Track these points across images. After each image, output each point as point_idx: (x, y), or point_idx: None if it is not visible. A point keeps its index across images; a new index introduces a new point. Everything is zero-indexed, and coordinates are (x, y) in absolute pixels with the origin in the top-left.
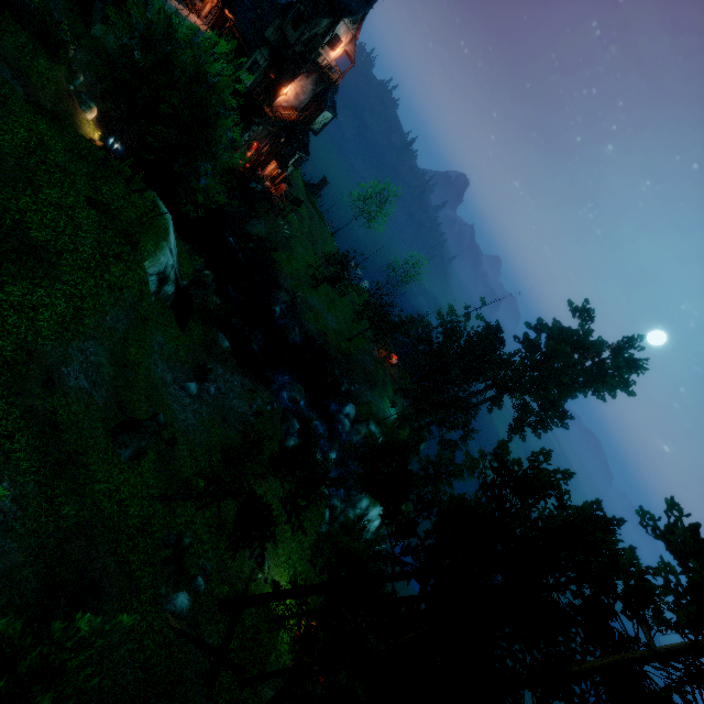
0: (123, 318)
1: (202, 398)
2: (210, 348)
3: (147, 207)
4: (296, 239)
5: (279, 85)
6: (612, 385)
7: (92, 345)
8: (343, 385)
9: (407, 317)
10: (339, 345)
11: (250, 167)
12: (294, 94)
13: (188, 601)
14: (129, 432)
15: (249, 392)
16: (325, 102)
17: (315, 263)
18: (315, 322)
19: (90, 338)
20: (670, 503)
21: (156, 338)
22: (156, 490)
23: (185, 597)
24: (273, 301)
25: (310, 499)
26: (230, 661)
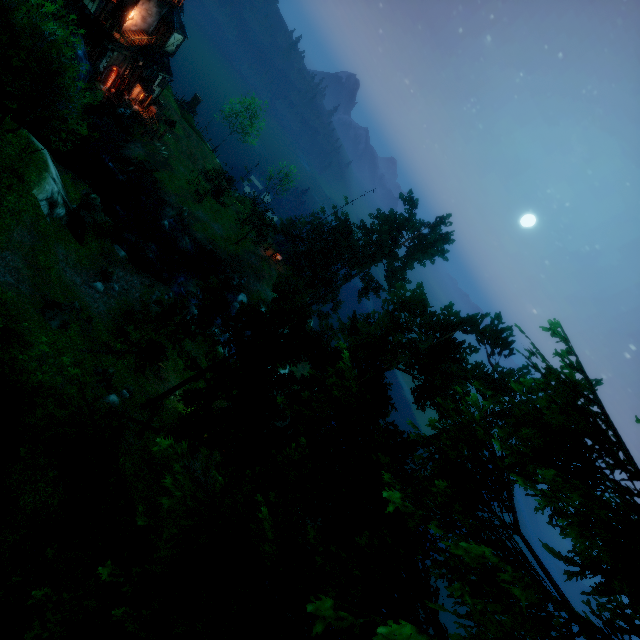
0: (27, 235)
1: (110, 294)
2: (109, 257)
3: (23, 144)
4: (175, 159)
5: (124, 9)
6: (432, 255)
7: (9, 255)
8: (235, 280)
9: (287, 220)
10: (227, 249)
11: (116, 92)
12: (140, 17)
13: (118, 399)
14: (53, 310)
15: (148, 287)
16: (172, 25)
17: (194, 180)
18: (203, 232)
19: (6, 250)
20: (383, 301)
21: (59, 250)
22: (84, 346)
23: (115, 397)
24: (161, 217)
25: (186, 335)
26: (151, 426)
